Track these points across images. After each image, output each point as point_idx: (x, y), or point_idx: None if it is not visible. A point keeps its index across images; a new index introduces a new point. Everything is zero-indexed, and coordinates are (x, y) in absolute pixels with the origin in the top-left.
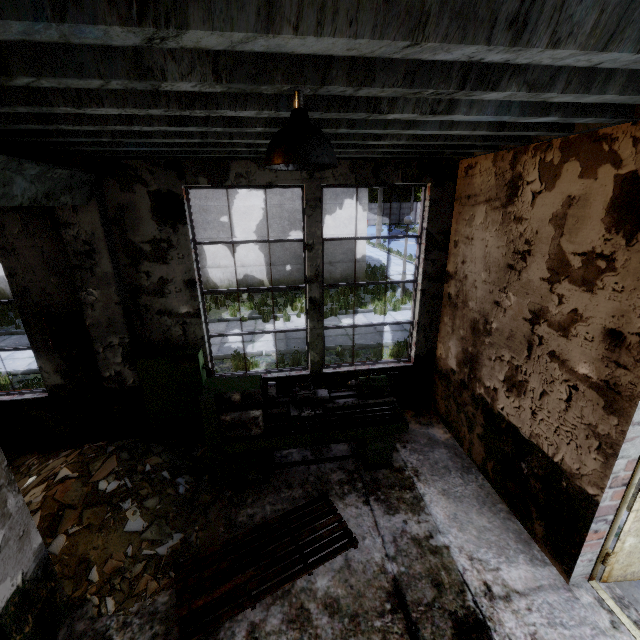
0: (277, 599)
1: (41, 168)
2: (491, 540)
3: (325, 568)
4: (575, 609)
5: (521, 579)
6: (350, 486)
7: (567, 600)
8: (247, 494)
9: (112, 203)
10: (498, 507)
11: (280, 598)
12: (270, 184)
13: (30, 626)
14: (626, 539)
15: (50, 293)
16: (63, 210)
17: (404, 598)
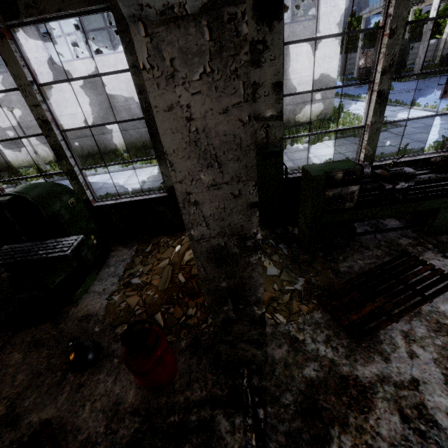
0: (412, 317)
1: None
2: None
3: (440, 298)
4: None
5: None
6: (421, 247)
7: None
8: (335, 254)
9: None
10: None
11: (414, 316)
12: None
13: None
14: None
15: None
16: None
17: None
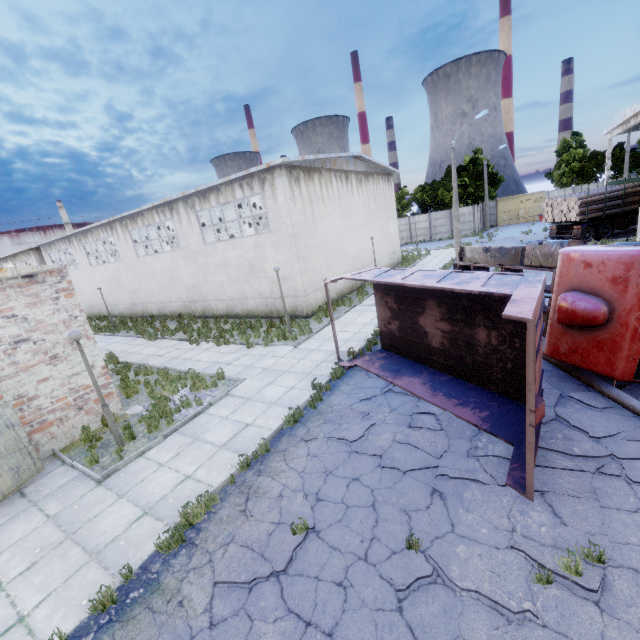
0: None
1: None
2: None
3: None
4: None
5: None
6: None
7: None
8: None
9: None
10: None
11: None
12: None
13: None
14: None
15: None
16: None
17: None
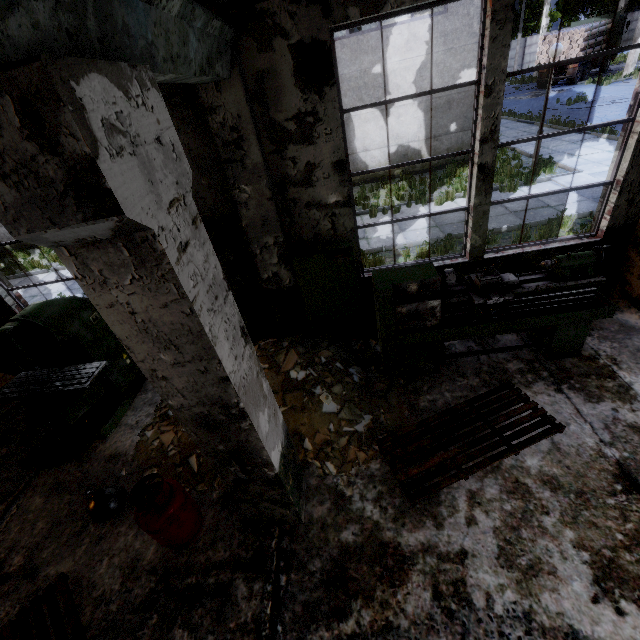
0: (488, 473)
1: (204, 17)
2: None
3: (531, 449)
4: None
5: None
6: (533, 375)
7: None
8: (420, 382)
9: (250, 72)
10: None
11: (491, 472)
12: None
13: (291, 480)
14: None
15: (202, 197)
16: (206, 91)
17: (636, 481)
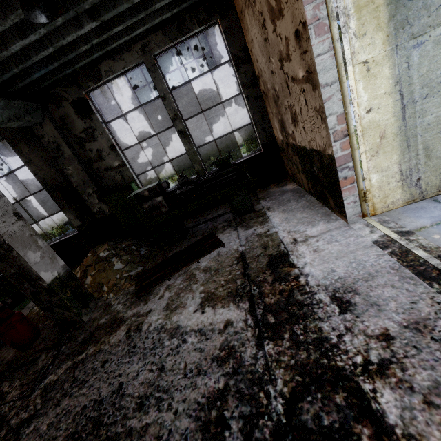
0: (181, 275)
1: (4, 101)
2: (305, 221)
3: (207, 259)
4: (348, 233)
5: (317, 231)
6: (228, 226)
7: (344, 231)
8: (174, 246)
9: (57, 117)
10: (316, 206)
11: (182, 274)
12: (124, 69)
13: (70, 295)
14: (370, 177)
15: (55, 178)
16: (37, 129)
17: (245, 257)
